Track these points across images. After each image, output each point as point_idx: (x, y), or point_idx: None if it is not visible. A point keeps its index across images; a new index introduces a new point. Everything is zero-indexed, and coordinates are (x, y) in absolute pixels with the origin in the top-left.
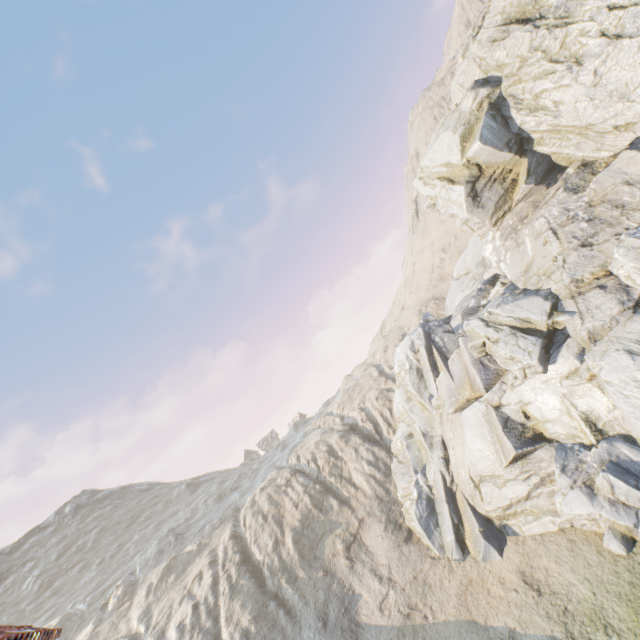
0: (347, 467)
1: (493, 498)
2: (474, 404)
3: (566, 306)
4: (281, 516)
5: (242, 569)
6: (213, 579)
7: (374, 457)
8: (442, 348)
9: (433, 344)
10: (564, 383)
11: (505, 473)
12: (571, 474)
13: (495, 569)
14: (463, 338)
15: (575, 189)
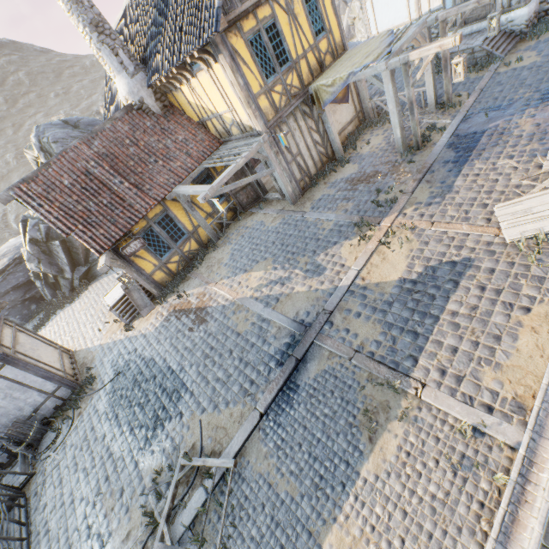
0: None
1: None
2: None
3: None
4: None
5: None
6: None
7: None
8: None
9: None
10: None
11: None
12: None
13: None
14: (349, 10)
15: None
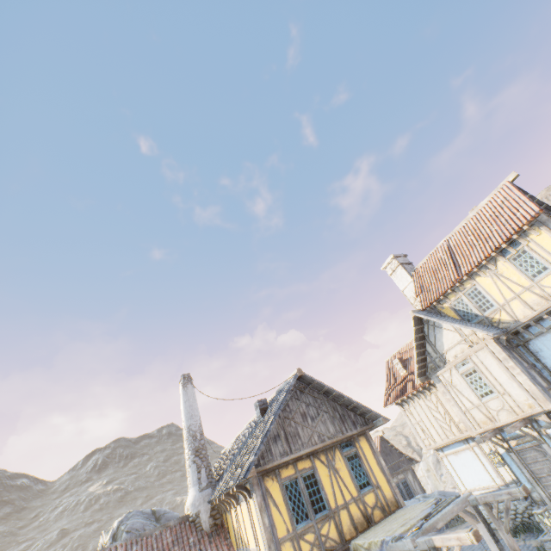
0: None
1: None
2: None
3: None
4: None
5: None
6: None
7: None
8: None
9: None
10: None
11: None
12: None
13: None
14: None
15: None
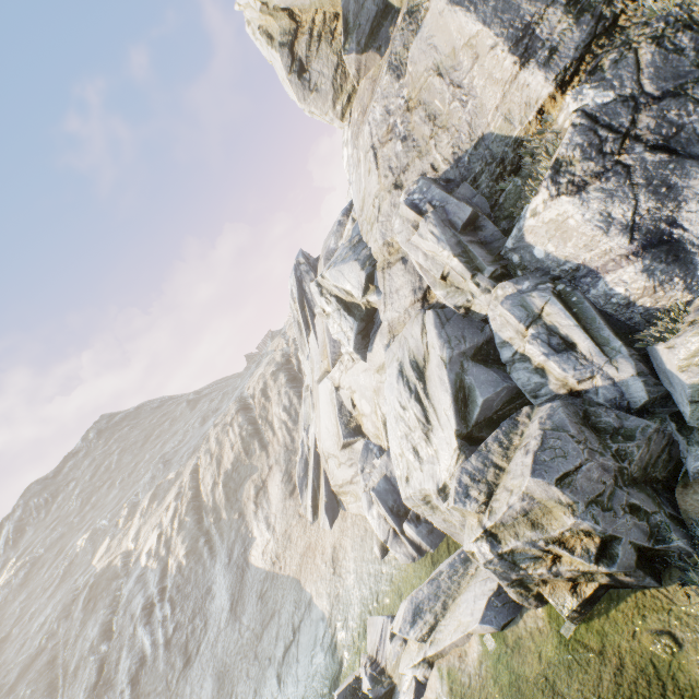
0: (272, 410)
1: (334, 476)
2: (325, 380)
3: (379, 280)
4: (221, 457)
5: (190, 507)
6: (174, 512)
7: (289, 403)
8: (311, 302)
9: (304, 295)
10: (376, 378)
11: (340, 456)
12: (366, 478)
13: (324, 539)
14: None
15: (398, 68)
